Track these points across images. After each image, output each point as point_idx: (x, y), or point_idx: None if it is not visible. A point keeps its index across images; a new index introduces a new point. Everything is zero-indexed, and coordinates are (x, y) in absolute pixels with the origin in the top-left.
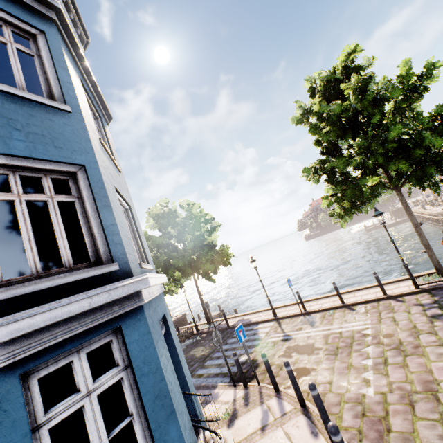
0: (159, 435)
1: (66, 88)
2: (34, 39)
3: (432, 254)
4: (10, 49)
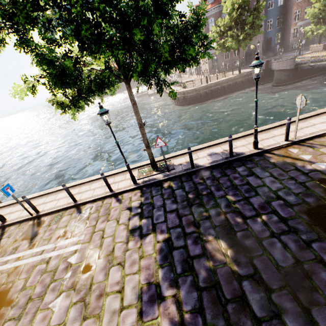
0: None
1: None
2: None
3: (150, 152)
4: None
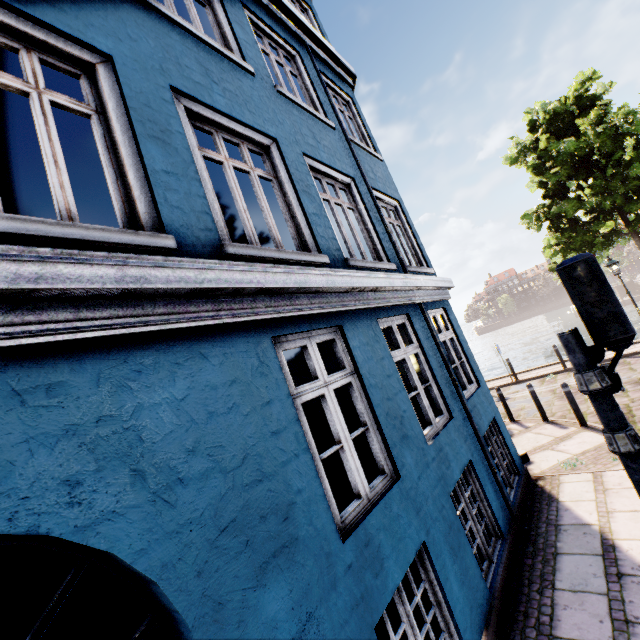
0: (477, 375)
1: (374, 143)
2: (347, 105)
3: None
4: (346, 116)
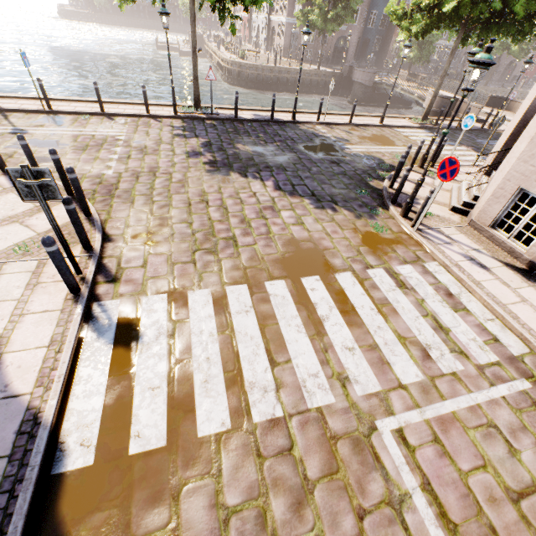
0: None
1: None
2: None
3: (197, 87)
4: None
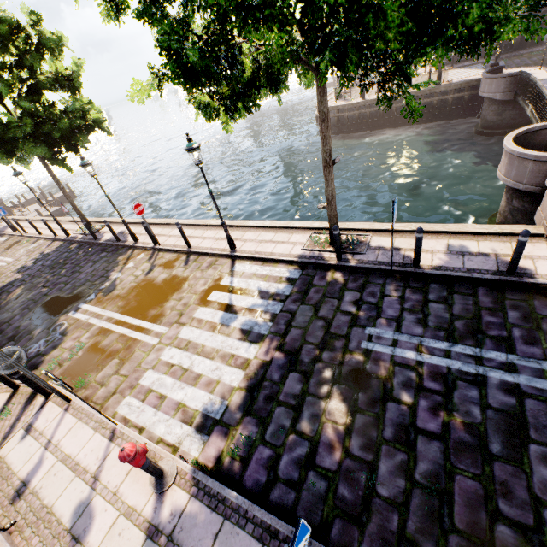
0: None
1: None
2: None
3: (77, 213)
4: None
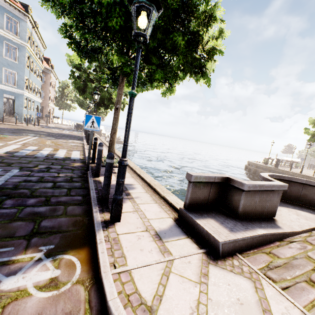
0: None
1: None
2: None
3: None
4: None
